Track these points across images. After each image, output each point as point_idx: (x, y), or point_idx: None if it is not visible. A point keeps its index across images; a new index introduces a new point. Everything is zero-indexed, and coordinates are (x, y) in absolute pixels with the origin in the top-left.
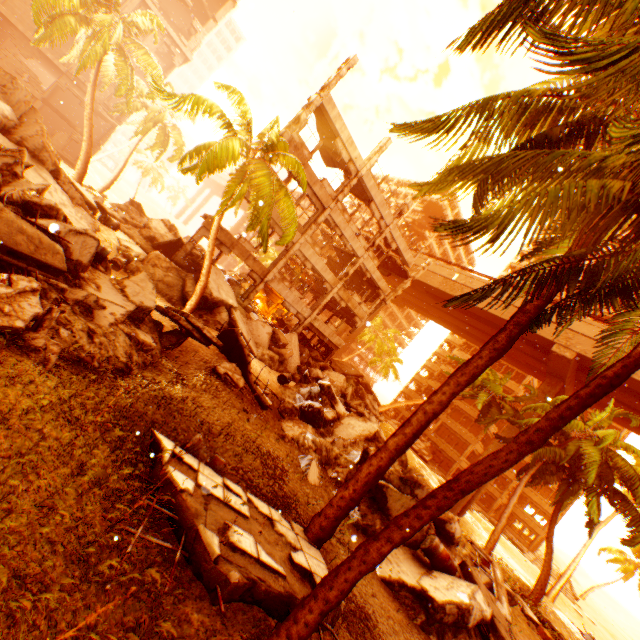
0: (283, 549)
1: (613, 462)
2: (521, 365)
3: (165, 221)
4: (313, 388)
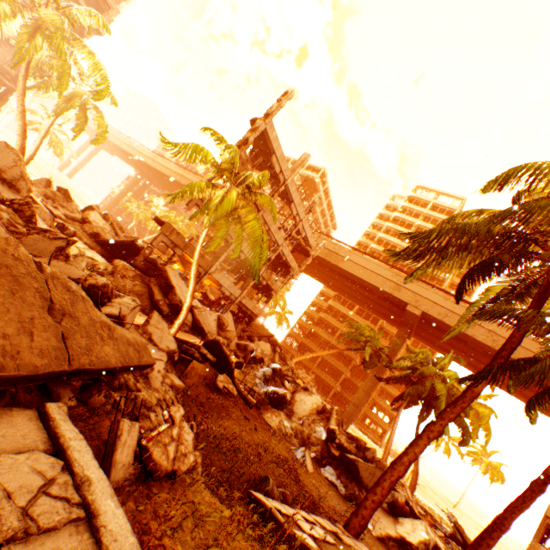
0: None
1: (451, 391)
2: (380, 314)
3: (94, 207)
4: (266, 370)
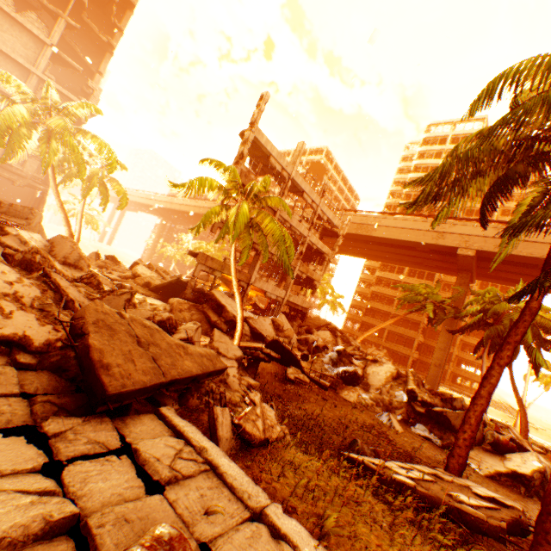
0: (466, 491)
1: (535, 321)
2: (432, 268)
3: (138, 262)
4: (331, 355)
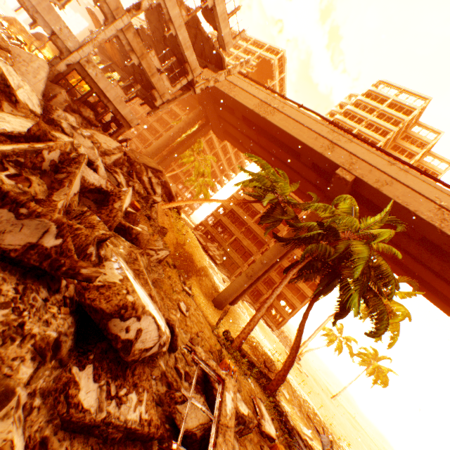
0: None
1: (373, 263)
2: (304, 196)
3: None
4: None
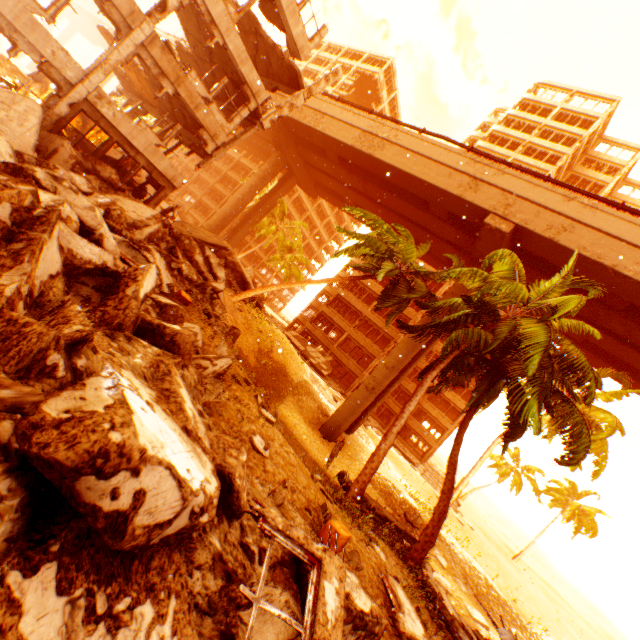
0: None
1: (555, 350)
2: (441, 264)
3: None
4: None
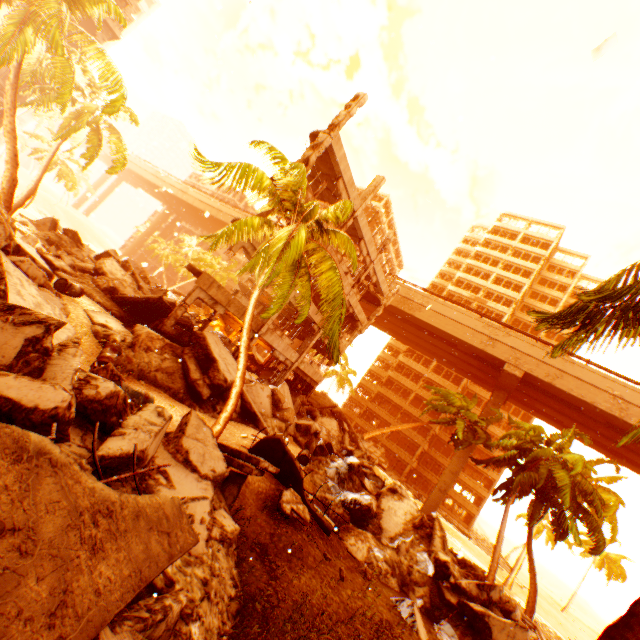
0: None
1: (573, 478)
2: (465, 373)
3: (111, 252)
4: (339, 466)
